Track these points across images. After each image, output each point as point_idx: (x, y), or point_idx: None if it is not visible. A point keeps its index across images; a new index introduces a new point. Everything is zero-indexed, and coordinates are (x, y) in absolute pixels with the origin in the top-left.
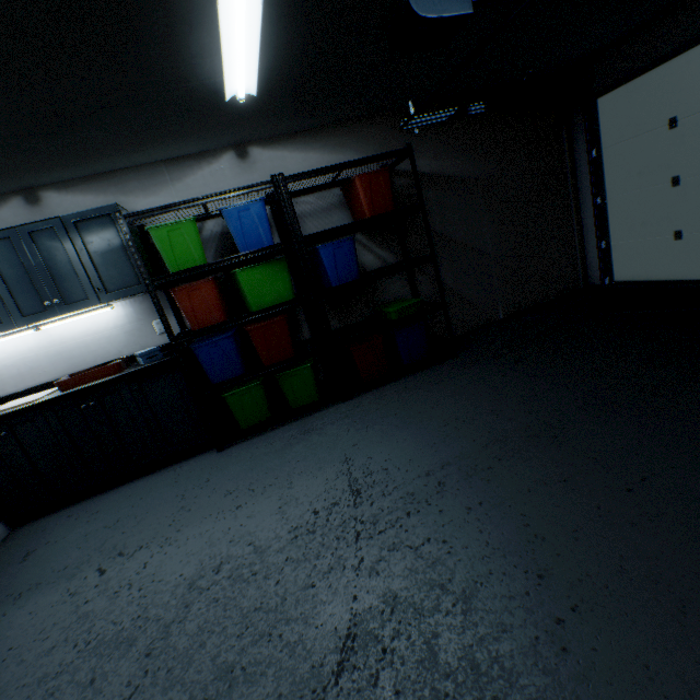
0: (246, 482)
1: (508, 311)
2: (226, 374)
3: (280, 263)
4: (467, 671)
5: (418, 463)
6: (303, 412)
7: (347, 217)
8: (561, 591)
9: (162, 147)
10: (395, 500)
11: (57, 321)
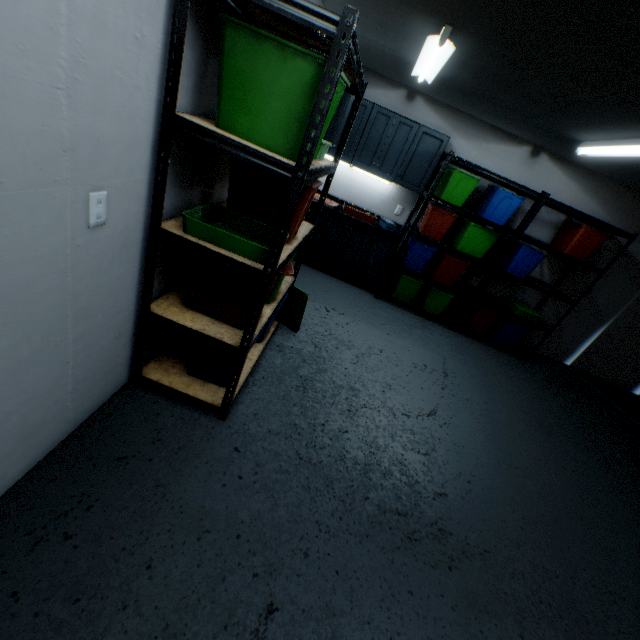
0: (391, 326)
1: (576, 365)
2: (413, 267)
3: (494, 236)
4: (472, 448)
5: (478, 388)
6: (425, 315)
7: (550, 235)
8: (514, 461)
9: (502, 124)
10: (463, 391)
11: (362, 170)
